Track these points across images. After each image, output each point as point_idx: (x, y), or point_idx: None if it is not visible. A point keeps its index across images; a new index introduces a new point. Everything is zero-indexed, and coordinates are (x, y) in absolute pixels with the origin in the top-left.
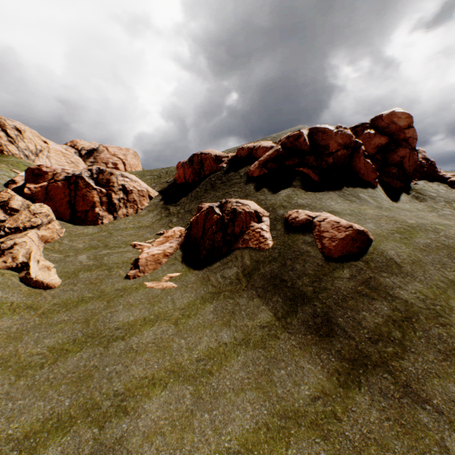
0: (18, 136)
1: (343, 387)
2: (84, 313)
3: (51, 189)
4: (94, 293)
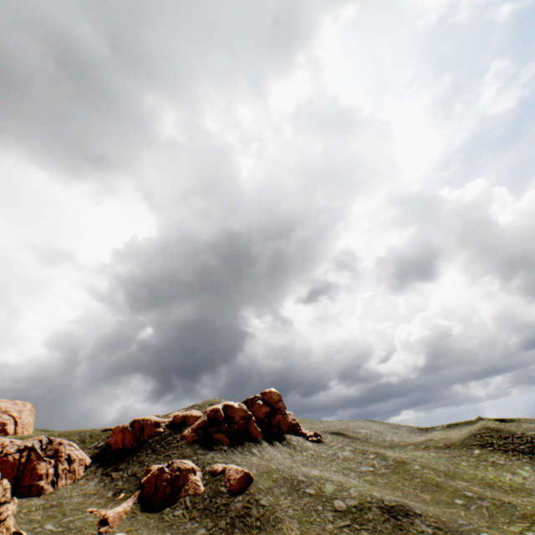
0: None
1: None
2: None
3: (0, 463)
4: None
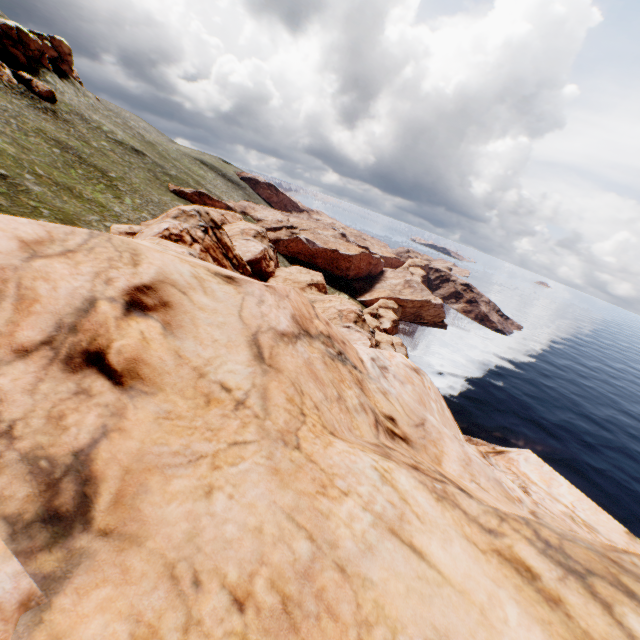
0: None
1: (53, 120)
2: None
3: None
4: None
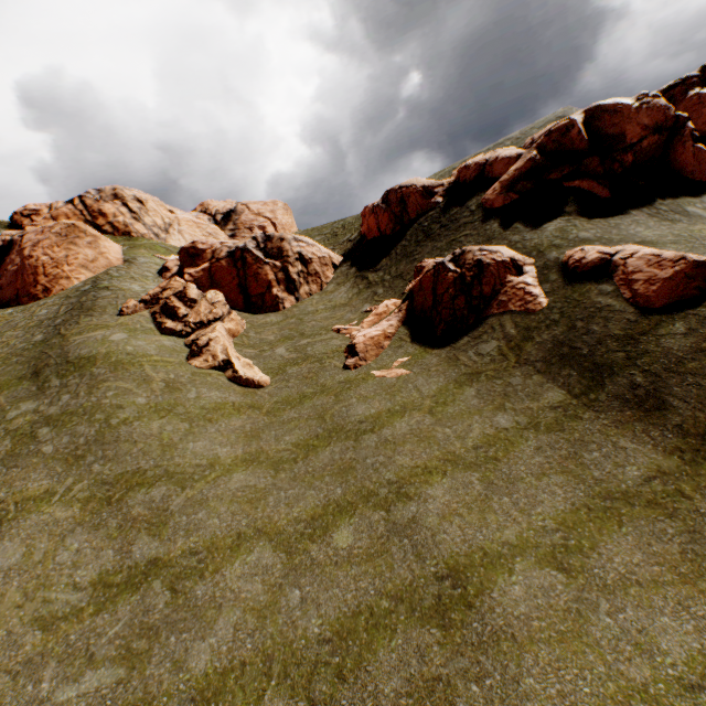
0: (142, 210)
1: (689, 465)
2: (313, 409)
3: (215, 271)
4: (314, 389)
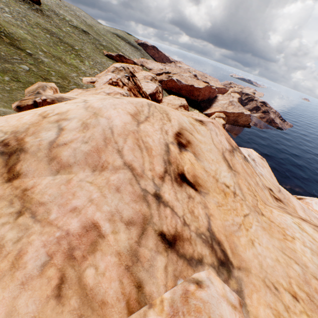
0: None
1: (41, 16)
2: None
3: None
4: None
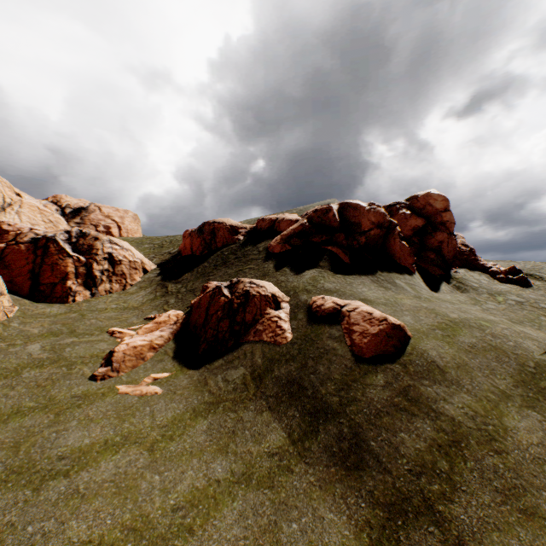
0: None
1: None
2: (15, 432)
3: (9, 253)
4: (38, 402)
